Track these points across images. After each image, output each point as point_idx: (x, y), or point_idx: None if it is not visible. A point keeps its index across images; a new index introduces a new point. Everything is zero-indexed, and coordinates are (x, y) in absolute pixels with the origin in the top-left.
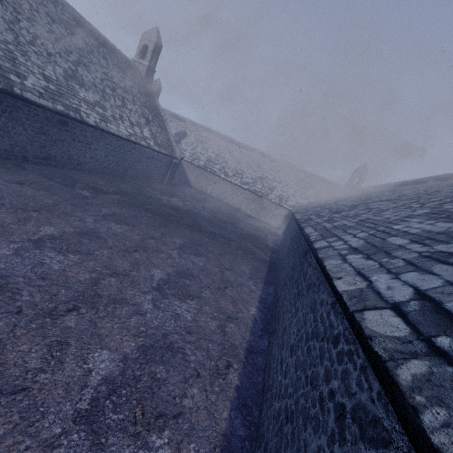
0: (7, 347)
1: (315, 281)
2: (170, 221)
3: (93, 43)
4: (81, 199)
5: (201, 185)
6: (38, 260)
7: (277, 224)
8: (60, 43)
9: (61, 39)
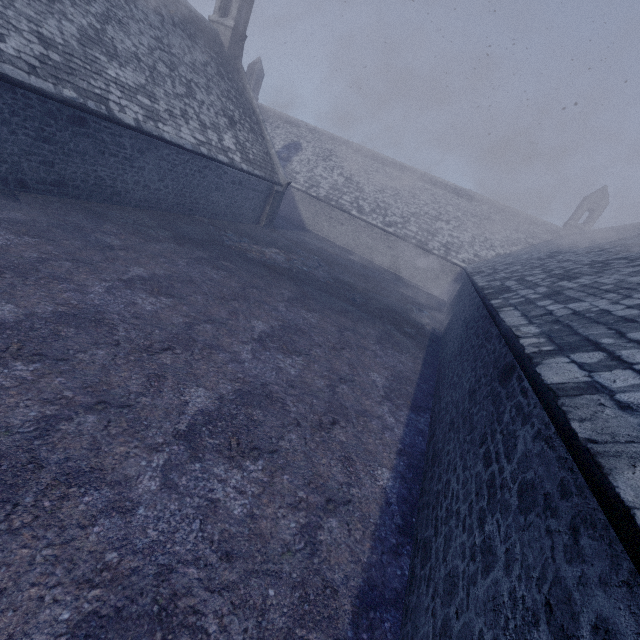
0: None
1: (552, 491)
2: (255, 289)
3: None
4: (99, 252)
5: (321, 227)
6: None
7: (440, 289)
8: None
9: None
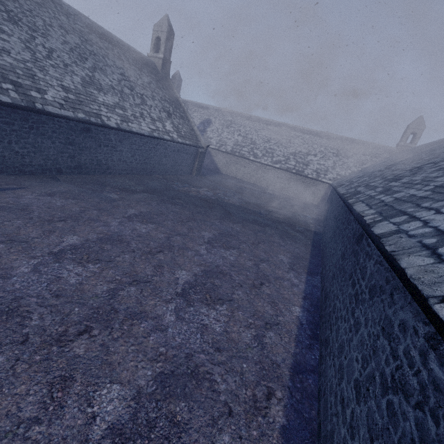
0: (3, 390)
1: (382, 284)
2: (199, 214)
3: (107, 46)
4: (108, 203)
5: (231, 170)
6: (55, 275)
7: (317, 200)
8: (75, 52)
9: (75, 49)
